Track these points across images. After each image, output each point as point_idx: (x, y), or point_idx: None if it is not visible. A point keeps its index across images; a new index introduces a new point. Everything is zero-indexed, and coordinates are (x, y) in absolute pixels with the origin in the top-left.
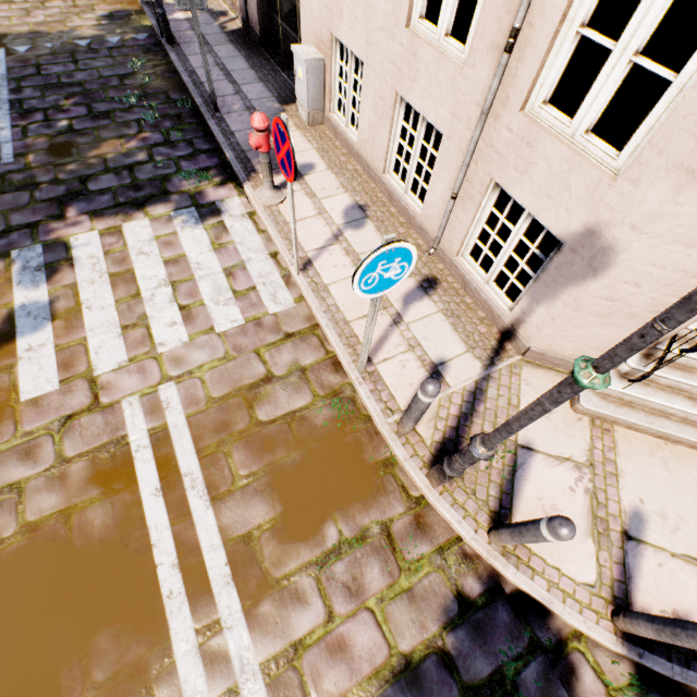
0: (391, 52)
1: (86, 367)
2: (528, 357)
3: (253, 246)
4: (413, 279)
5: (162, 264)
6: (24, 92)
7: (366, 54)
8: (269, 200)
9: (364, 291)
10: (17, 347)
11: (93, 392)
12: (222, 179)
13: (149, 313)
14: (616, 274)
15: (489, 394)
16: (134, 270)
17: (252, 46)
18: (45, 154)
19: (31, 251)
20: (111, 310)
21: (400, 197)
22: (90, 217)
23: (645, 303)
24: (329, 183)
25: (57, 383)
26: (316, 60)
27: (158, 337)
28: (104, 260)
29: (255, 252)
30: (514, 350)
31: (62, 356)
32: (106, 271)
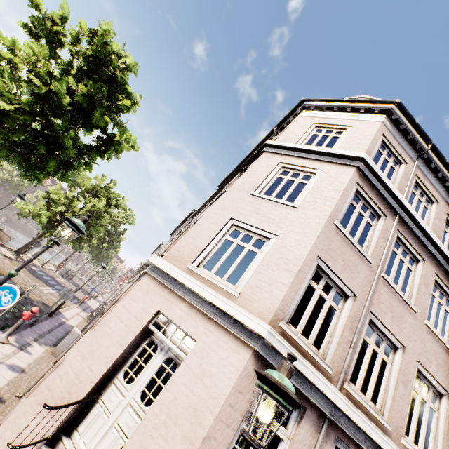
0: None
1: None
2: None
3: None
4: None
5: None
6: None
7: None
8: None
9: None
10: None
11: None
12: None
13: None
14: (60, 370)
15: None
16: None
17: None
18: None
19: None
20: None
21: None
22: None
23: (58, 395)
24: (27, 359)
25: None
26: (77, 332)
27: None
28: None
29: None
30: None
31: None
32: None
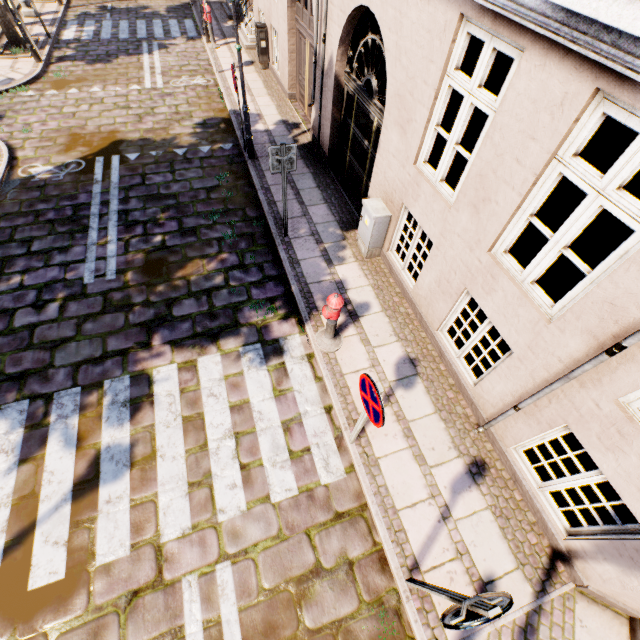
0: (466, 258)
1: (154, 530)
2: (583, 589)
3: (309, 396)
4: (461, 460)
5: (229, 409)
6: (130, 202)
7: (437, 241)
8: (328, 347)
9: (450, 617)
10: (99, 497)
11: (158, 564)
12: (286, 311)
13: (214, 469)
14: None
15: (541, 634)
16: (204, 415)
17: (319, 162)
18: (141, 271)
19: (120, 382)
20: (181, 462)
21: (451, 361)
22: (172, 347)
23: None
24: (382, 328)
25: (128, 547)
26: (384, 217)
27: (219, 500)
28: (179, 400)
29: (311, 403)
30: (567, 574)
31: (135, 514)
32: (180, 413)
